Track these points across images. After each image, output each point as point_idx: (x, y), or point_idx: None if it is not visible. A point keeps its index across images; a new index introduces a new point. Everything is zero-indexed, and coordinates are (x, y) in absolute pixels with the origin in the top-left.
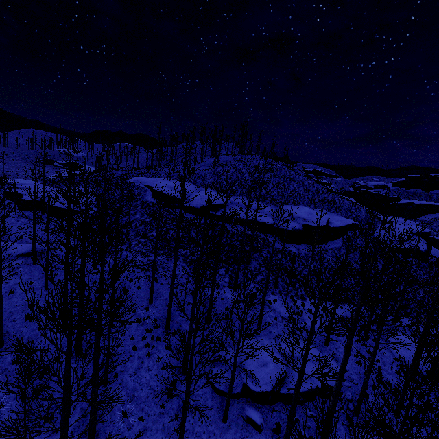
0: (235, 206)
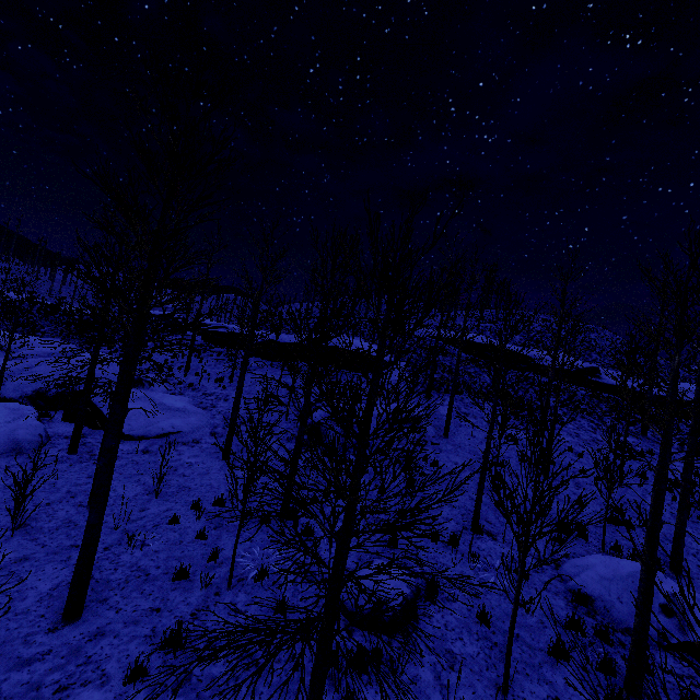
0: (603, 375)
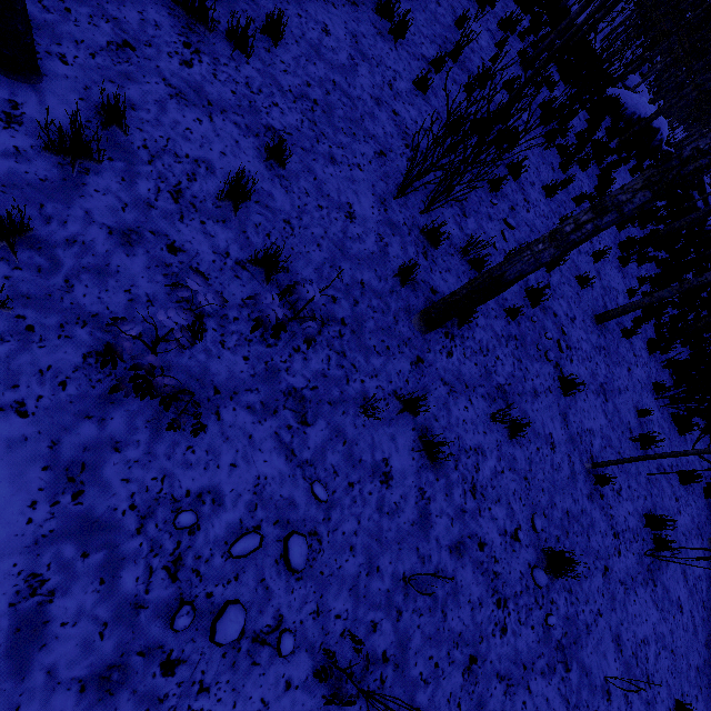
0: None
